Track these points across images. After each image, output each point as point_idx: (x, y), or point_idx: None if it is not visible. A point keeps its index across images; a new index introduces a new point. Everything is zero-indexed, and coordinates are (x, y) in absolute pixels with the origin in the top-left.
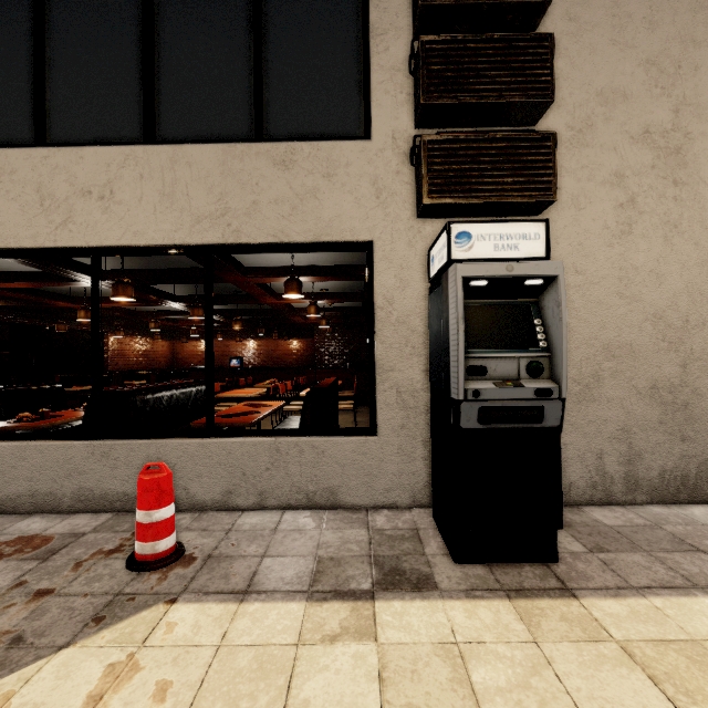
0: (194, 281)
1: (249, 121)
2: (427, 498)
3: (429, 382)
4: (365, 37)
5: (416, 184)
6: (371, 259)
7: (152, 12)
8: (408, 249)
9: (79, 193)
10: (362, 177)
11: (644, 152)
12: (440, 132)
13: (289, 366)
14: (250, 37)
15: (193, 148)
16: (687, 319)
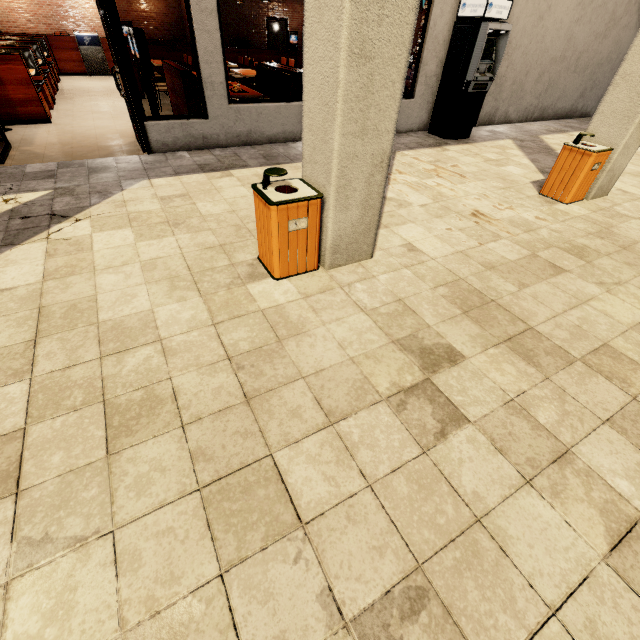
0: None
1: None
2: (422, 127)
3: (442, 72)
4: None
5: None
6: None
7: None
8: None
9: None
10: None
11: None
12: None
13: (151, 37)
14: None
15: None
16: (517, 44)
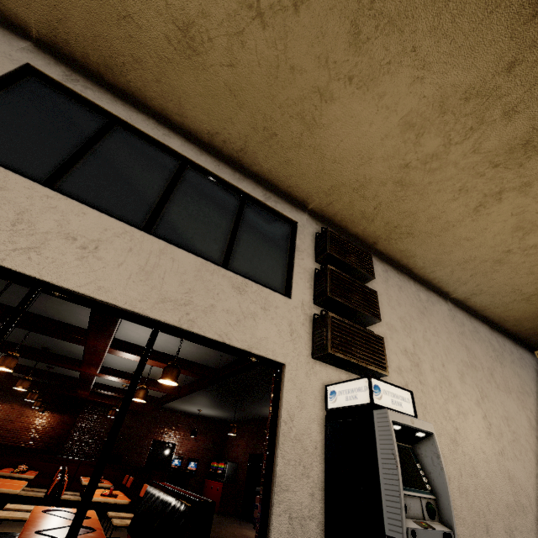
0: (47, 332)
1: (220, 254)
2: None
3: (324, 509)
4: (292, 248)
5: (314, 335)
6: (280, 377)
7: (183, 173)
8: (306, 378)
9: (63, 234)
10: (284, 318)
11: (406, 360)
12: (334, 313)
13: (20, 445)
14: (234, 215)
15: (180, 251)
16: None
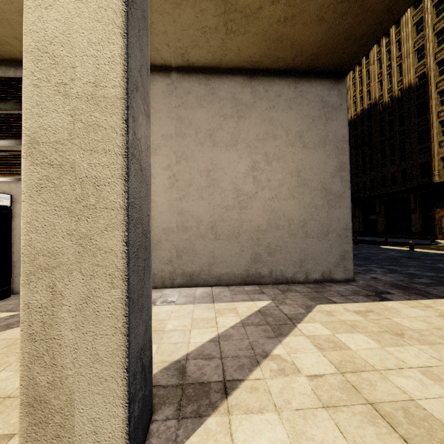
0: None
1: None
2: None
3: None
4: None
5: None
6: None
7: None
8: None
9: None
10: None
11: None
12: None
13: None
14: None
15: None
16: None
